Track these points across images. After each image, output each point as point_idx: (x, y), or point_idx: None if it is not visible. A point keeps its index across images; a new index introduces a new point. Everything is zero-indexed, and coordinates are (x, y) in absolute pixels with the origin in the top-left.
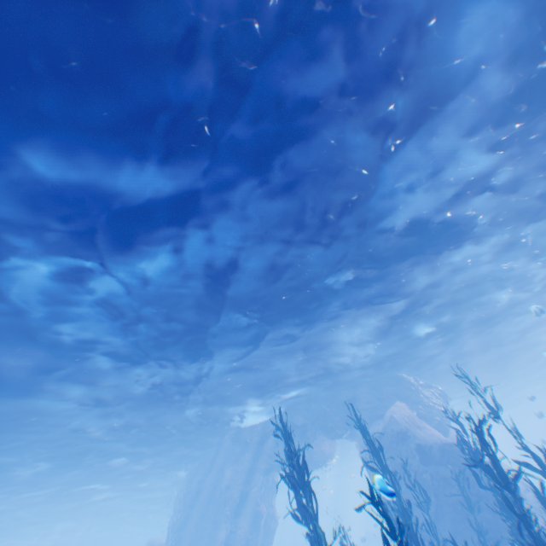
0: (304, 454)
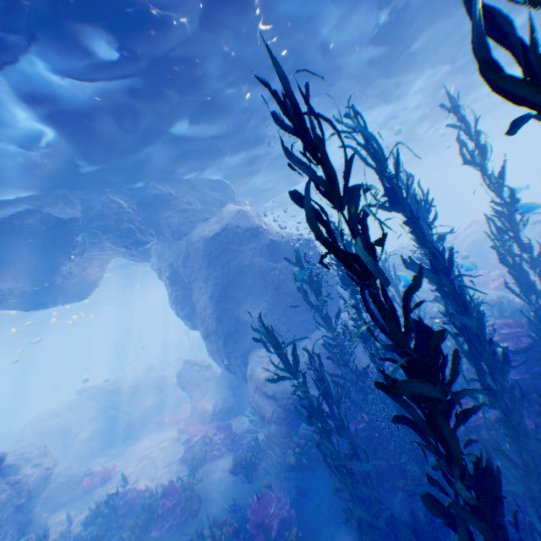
0: (57, 280)
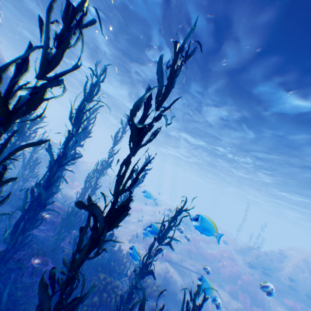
0: None
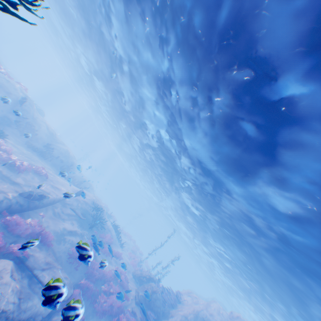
0: None
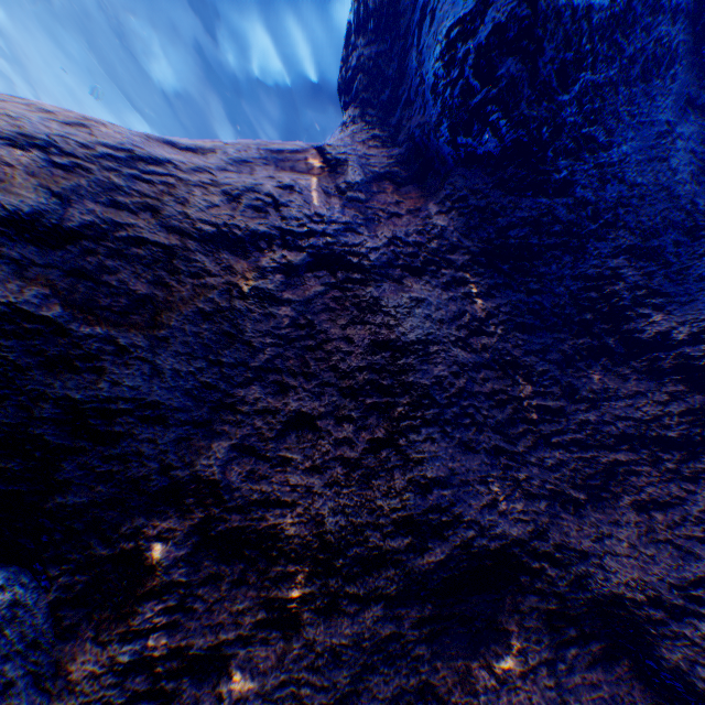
0: None
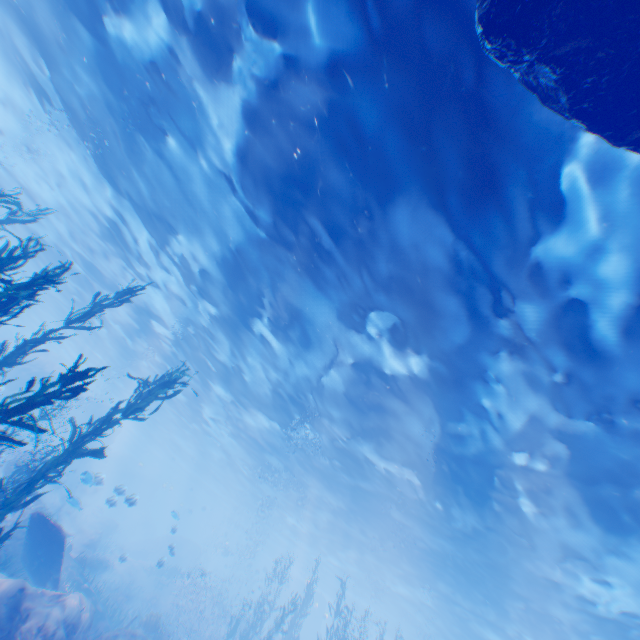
0: None
